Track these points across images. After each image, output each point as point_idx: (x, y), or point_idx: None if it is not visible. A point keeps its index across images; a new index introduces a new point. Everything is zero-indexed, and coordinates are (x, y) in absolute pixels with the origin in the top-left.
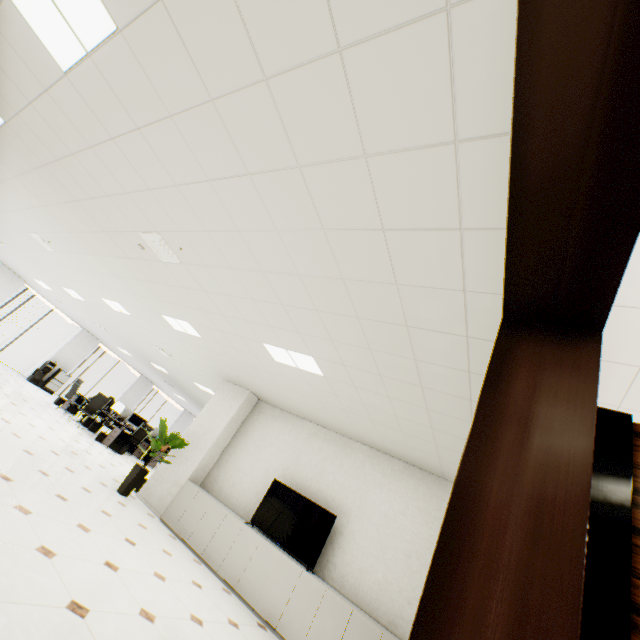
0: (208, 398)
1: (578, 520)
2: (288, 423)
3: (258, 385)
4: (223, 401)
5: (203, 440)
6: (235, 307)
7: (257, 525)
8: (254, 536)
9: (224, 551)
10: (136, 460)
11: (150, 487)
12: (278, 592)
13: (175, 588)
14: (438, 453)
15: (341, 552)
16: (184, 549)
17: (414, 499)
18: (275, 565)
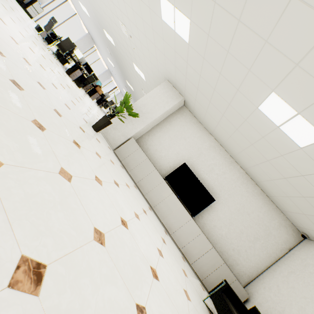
0: (135, 76)
1: None
2: (199, 131)
3: (198, 101)
4: (163, 95)
5: (145, 116)
6: (313, 44)
7: (168, 181)
8: (168, 189)
9: (150, 188)
10: (85, 93)
11: (107, 129)
12: (176, 221)
13: (144, 224)
14: (310, 215)
15: (207, 214)
16: (128, 177)
17: (258, 211)
18: (177, 209)
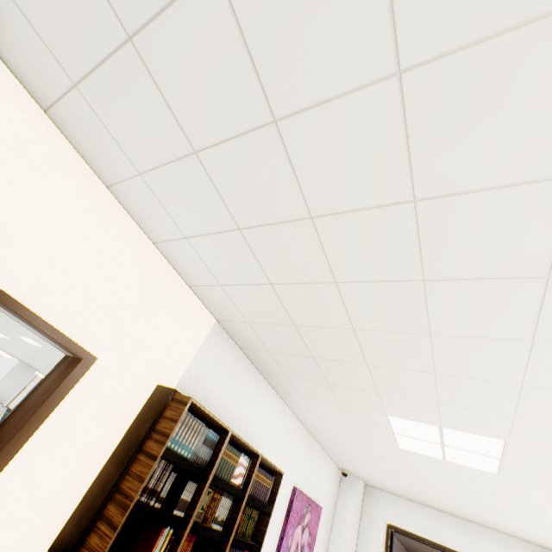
0: None
1: (4, 445)
2: None
3: None
4: None
5: None
6: None
7: None
8: None
9: None
10: None
11: None
12: None
13: None
14: None
15: None
16: None
17: None
18: None
